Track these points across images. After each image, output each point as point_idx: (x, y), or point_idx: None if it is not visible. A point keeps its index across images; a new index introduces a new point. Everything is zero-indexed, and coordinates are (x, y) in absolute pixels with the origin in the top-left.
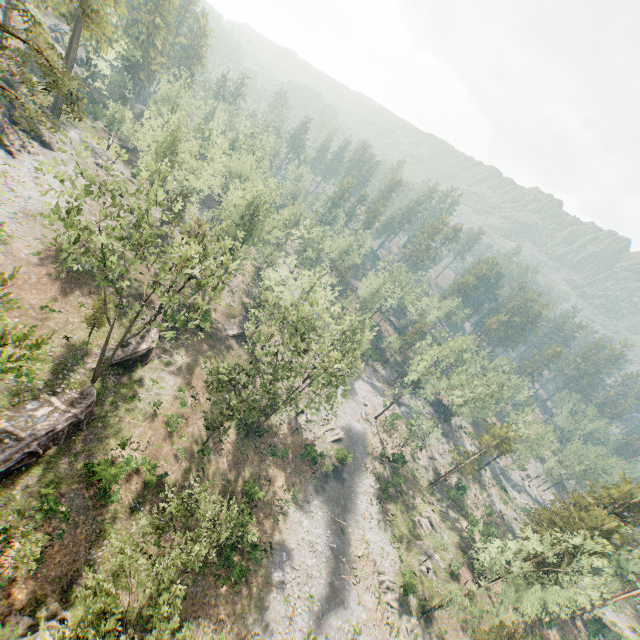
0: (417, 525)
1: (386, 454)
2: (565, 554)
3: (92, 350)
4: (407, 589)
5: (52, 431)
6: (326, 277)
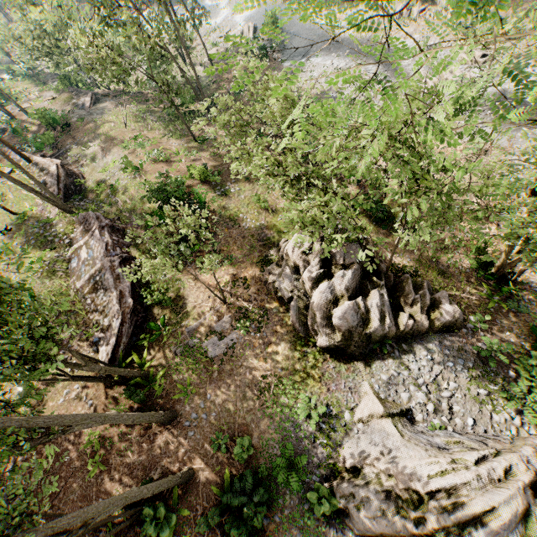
0: None
1: None
2: None
3: (35, 214)
4: None
5: (107, 246)
6: None
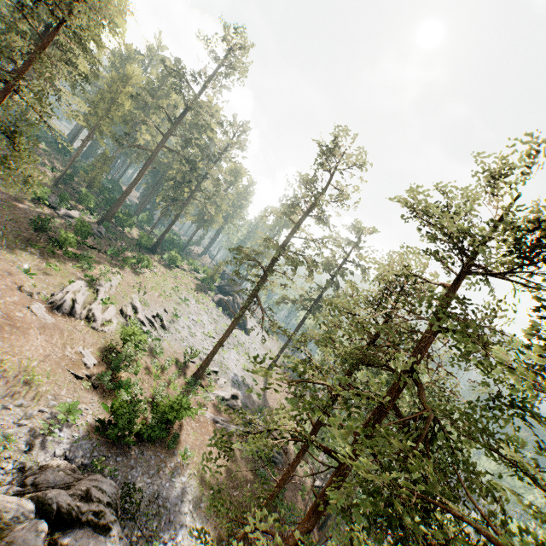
0: None
1: None
2: None
3: None
4: None
5: None
6: None
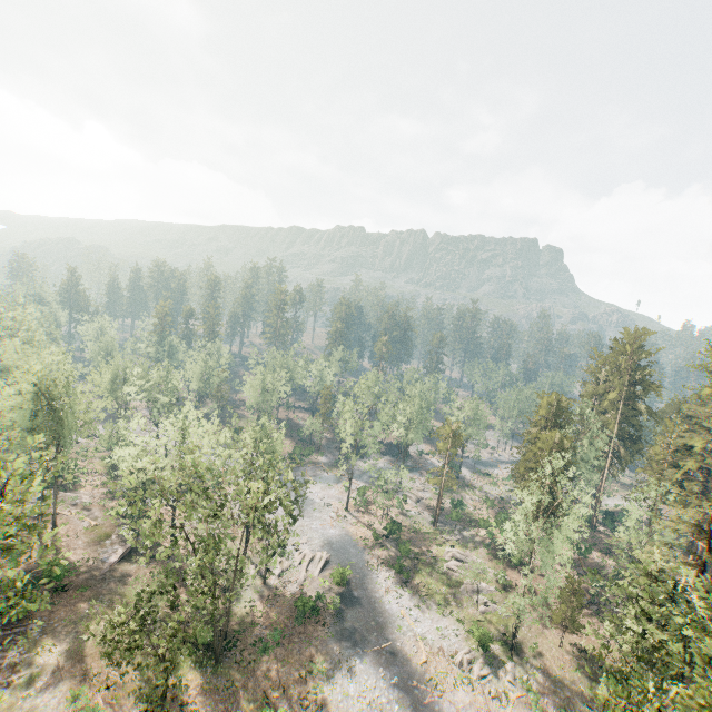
0: (450, 573)
1: (379, 534)
2: (553, 486)
3: None
4: (484, 643)
5: None
6: (192, 412)
